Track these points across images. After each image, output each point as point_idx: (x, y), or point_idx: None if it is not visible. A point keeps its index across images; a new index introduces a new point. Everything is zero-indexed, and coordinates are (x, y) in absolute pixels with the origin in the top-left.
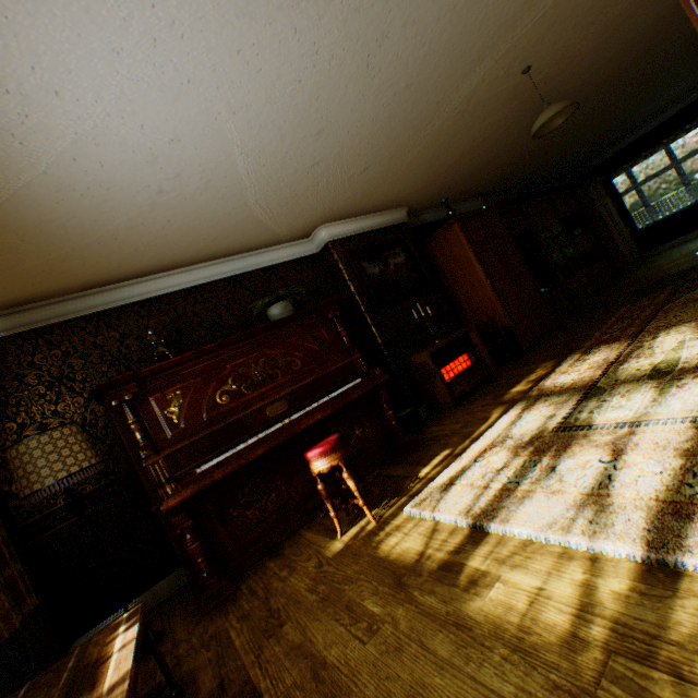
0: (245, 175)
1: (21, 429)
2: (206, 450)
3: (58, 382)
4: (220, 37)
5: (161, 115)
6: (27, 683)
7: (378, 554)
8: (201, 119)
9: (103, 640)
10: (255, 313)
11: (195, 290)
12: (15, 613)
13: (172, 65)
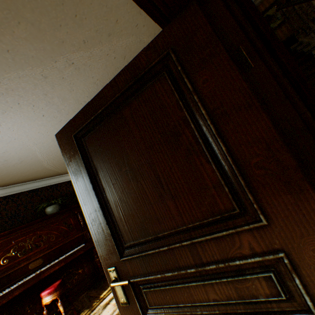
0: (42, 158)
1: None
2: None
3: None
4: (31, 129)
5: (0, 146)
6: None
7: None
8: (20, 146)
9: None
10: (39, 209)
11: (9, 197)
12: None
13: (8, 136)
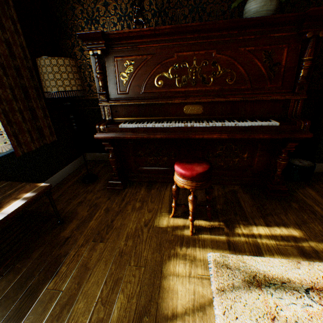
0: None
1: (72, 47)
2: (134, 114)
3: (90, 21)
4: None
5: None
6: (8, 182)
7: (163, 266)
8: None
9: (21, 192)
10: (235, 3)
11: None
12: (33, 144)
13: None
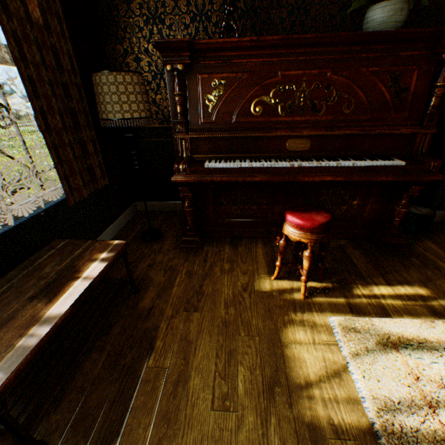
0: None
1: (124, 55)
2: (221, 150)
3: (151, 20)
4: None
5: None
6: (67, 240)
7: (280, 334)
8: None
9: (94, 253)
10: (352, 7)
11: None
12: (85, 190)
13: None
